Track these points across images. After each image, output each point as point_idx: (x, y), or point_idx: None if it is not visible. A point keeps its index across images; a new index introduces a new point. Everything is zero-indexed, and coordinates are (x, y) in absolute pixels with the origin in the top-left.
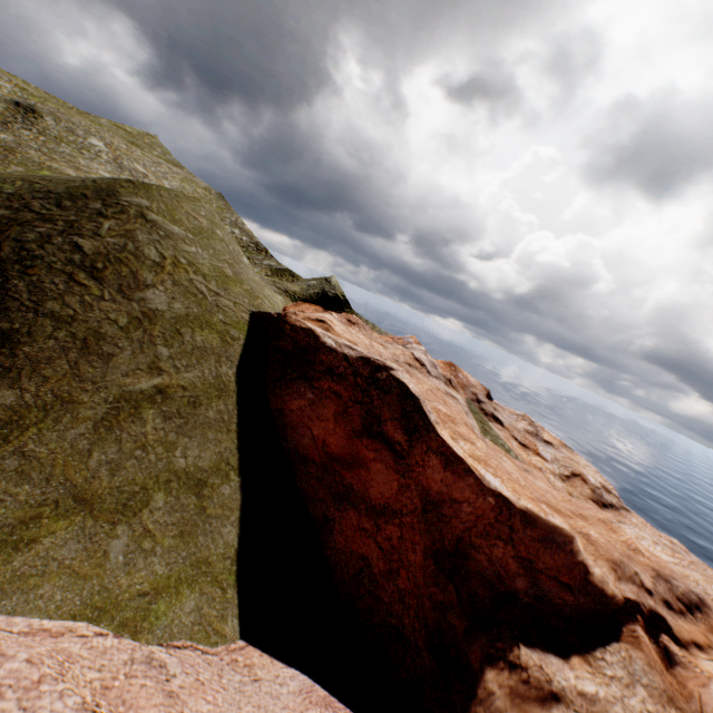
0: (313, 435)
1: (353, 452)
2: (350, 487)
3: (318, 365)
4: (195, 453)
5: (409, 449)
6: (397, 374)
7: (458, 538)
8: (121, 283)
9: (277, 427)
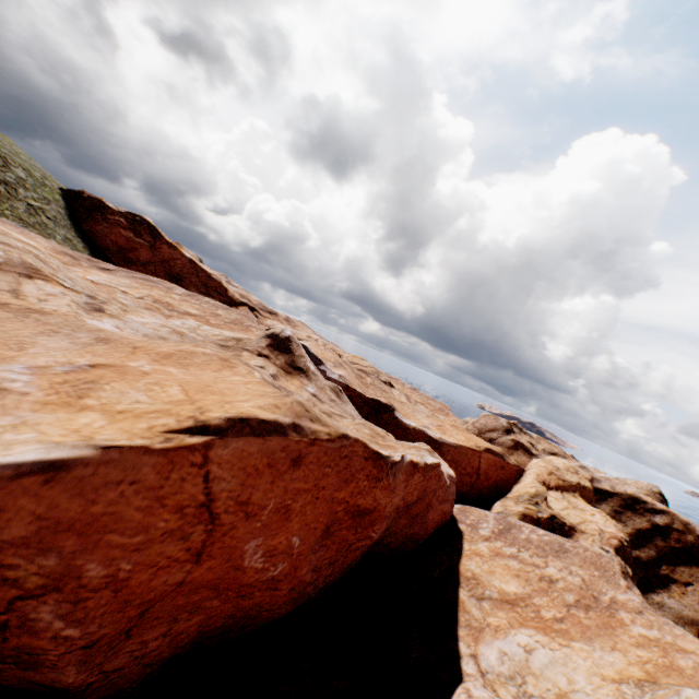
0: (112, 240)
1: (132, 247)
2: (132, 259)
3: (107, 214)
4: (64, 232)
5: (155, 244)
6: (146, 218)
7: (179, 274)
8: (3, 161)
9: (92, 237)
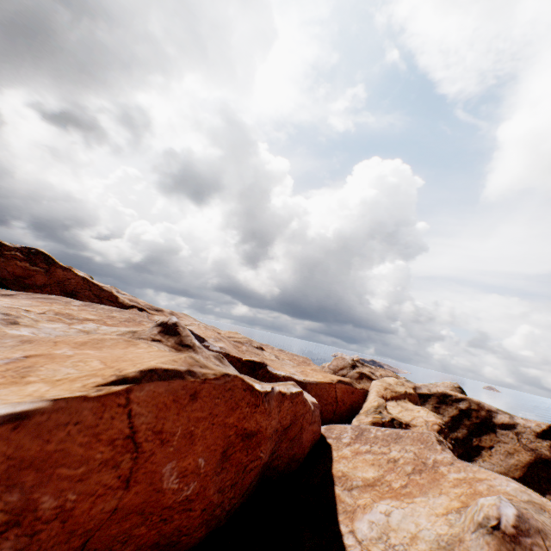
0: (8, 271)
1: (28, 274)
2: (29, 284)
3: (4, 251)
4: None
5: (50, 269)
6: (41, 250)
7: (73, 291)
8: None
9: None
